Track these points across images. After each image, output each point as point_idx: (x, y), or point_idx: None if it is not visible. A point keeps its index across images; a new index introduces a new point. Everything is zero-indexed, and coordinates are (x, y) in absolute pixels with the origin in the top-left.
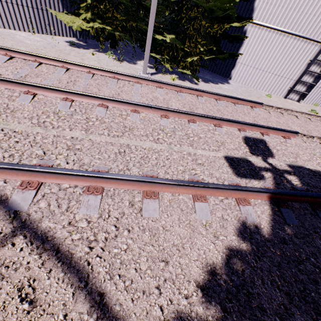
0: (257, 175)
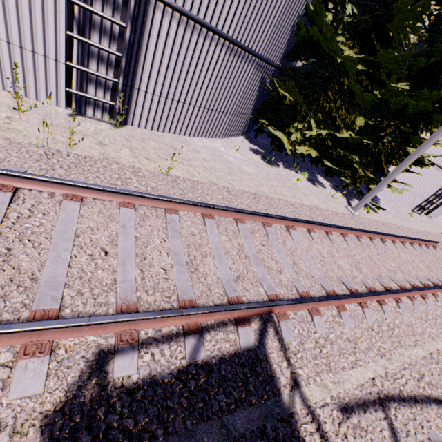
0: None
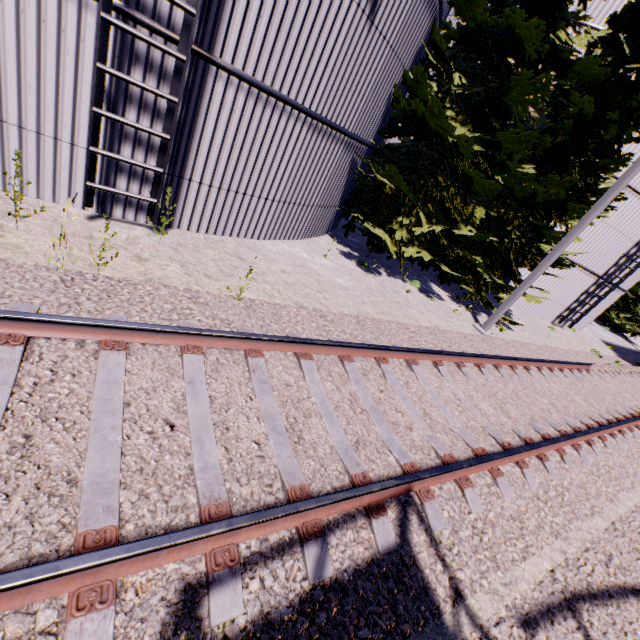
0: None
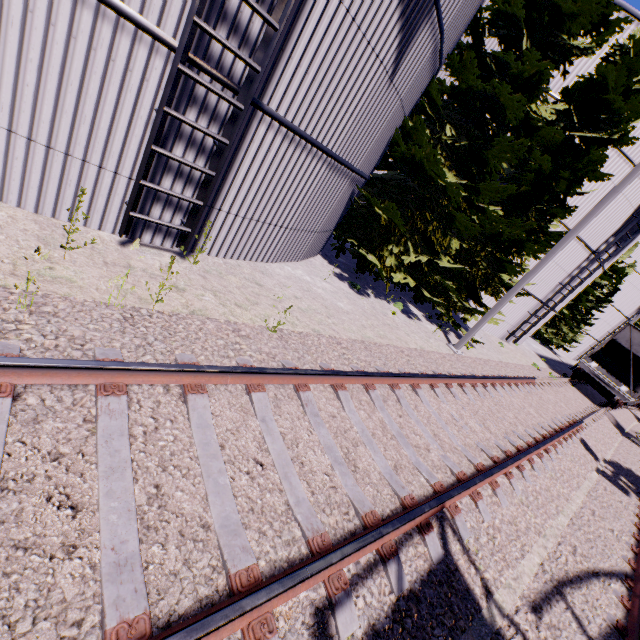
0: (624, 488)
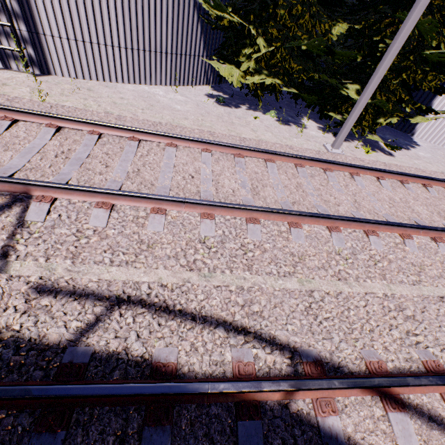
0: None
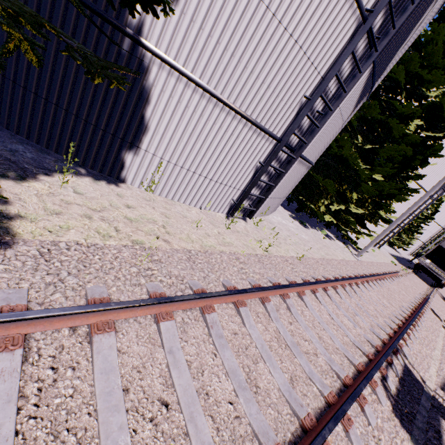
0: None
